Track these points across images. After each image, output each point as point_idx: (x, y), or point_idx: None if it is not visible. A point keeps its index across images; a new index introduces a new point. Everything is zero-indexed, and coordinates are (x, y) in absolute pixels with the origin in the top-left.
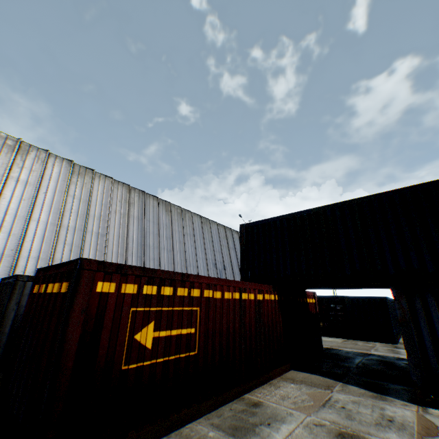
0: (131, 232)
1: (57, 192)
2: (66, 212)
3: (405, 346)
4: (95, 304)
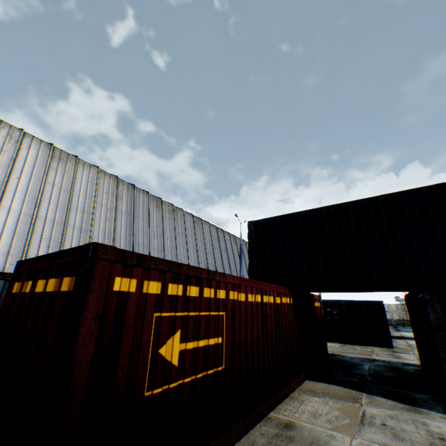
0: (118, 228)
1: (33, 178)
2: (43, 201)
3: (440, 353)
4: (112, 308)
